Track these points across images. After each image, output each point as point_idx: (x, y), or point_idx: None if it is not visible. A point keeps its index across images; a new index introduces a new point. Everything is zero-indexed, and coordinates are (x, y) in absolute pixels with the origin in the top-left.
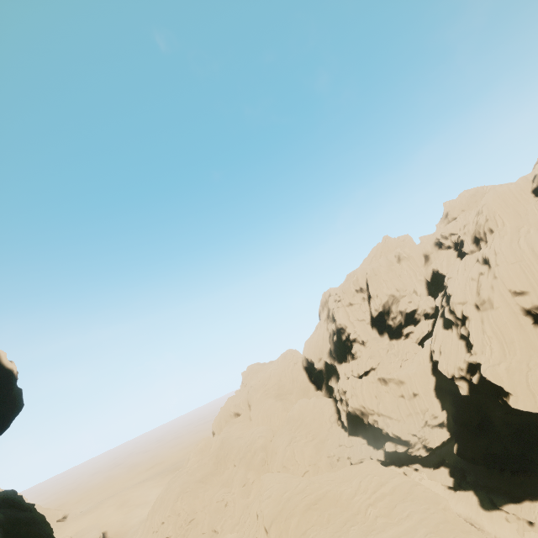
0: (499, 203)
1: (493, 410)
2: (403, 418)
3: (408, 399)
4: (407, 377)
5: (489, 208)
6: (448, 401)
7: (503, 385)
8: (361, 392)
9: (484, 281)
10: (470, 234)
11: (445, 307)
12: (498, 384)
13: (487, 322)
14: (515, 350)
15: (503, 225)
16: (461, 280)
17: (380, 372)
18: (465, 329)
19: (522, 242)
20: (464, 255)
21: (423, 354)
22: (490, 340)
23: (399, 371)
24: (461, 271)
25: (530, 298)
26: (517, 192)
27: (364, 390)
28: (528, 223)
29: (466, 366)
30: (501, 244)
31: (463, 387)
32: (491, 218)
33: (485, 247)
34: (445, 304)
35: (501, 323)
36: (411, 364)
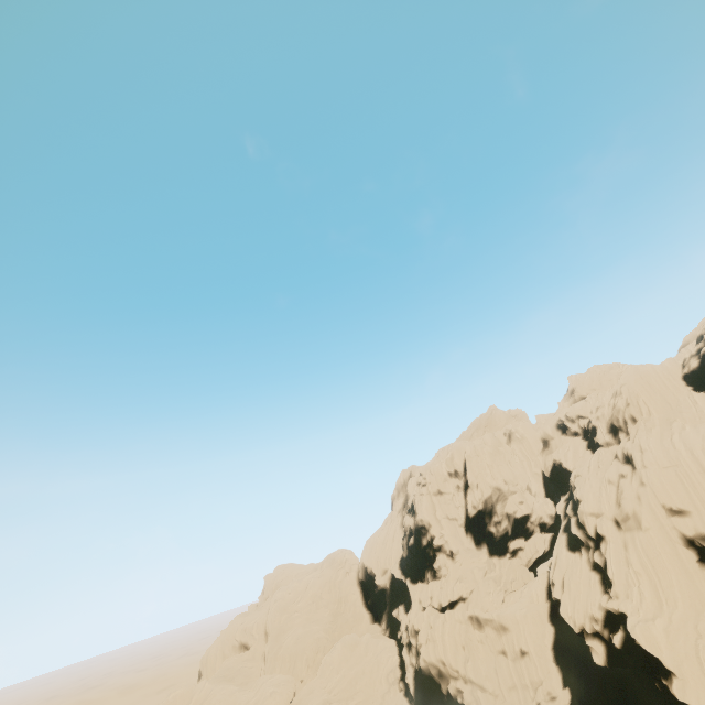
0: (643, 385)
1: (645, 699)
2: (502, 692)
3: (513, 659)
4: (512, 620)
5: (630, 389)
6: (573, 672)
7: (662, 657)
8: (441, 635)
9: (627, 486)
10: (605, 420)
11: (572, 517)
12: (653, 654)
13: (632, 548)
14: (676, 600)
15: (650, 415)
16: (595, 481)
17: (472, 606)
18: (600, 556)
19: (676, 440)
20: (597, 448)
21: (537, 586)
22: (638, 578)
23: (501, 608)
24: (594, 468)
25: (692, 520)
26: (664, 376)
27: (447, 633)
28: (681, 416)
29: (603, 616)
30: (648, 438)
31: (598, 651)
32: (633, 403)
33: (626, 440)
34: (572, 513)
35: (653, 553)
36: (519, 599)
